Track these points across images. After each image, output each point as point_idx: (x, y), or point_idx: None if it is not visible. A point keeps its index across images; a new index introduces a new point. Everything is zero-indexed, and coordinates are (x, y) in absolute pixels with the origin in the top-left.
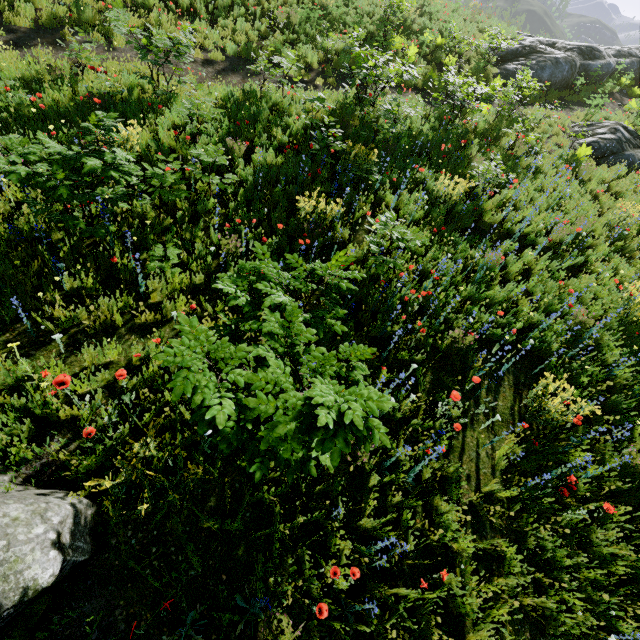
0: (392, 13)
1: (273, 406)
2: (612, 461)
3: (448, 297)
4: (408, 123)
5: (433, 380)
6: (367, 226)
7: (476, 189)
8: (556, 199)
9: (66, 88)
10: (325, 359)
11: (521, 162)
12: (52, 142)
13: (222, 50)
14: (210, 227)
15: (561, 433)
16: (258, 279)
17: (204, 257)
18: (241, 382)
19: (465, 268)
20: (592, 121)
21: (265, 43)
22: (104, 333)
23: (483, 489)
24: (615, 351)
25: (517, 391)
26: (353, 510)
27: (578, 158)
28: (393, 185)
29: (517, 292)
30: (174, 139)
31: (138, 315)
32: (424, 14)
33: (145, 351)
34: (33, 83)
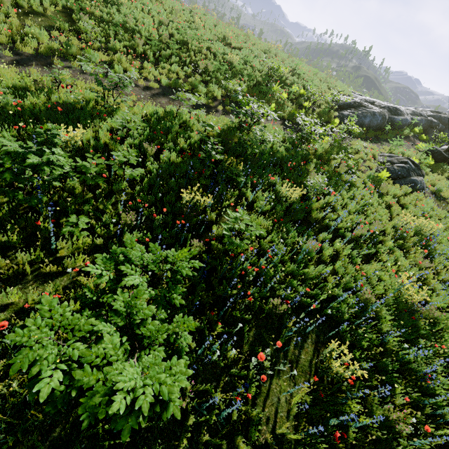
0: (273, 73)
1: (95, 378)
2: (377, 413)
3: (277, 270)
4: (271, 143)
5: (255, 334)
6: (226, 216)
7: (309, 193)
8: (362, 205)
9: (43, 96)
10: (158, 330)
11: (342, 177)
12: (8, 142)
13: (159, 81)
14: (118, 202)
15: (344, 385)
16: (124, 261)
17: (109, 224)
18: (76, 356)
19: (293, 249)
20: (393, 153)
21: (188, 80)
22: (14, 278)
23: (277, 431)
24: (388, 323)
25: (316, 347)
26: (172, 444)
27: (381, 177)
28: (254, 184)
29: (324, 272)
30: (110, 137)
31: (46, 265)
32: (295, 74)
33: (39, 297)
34: (20, 91)
